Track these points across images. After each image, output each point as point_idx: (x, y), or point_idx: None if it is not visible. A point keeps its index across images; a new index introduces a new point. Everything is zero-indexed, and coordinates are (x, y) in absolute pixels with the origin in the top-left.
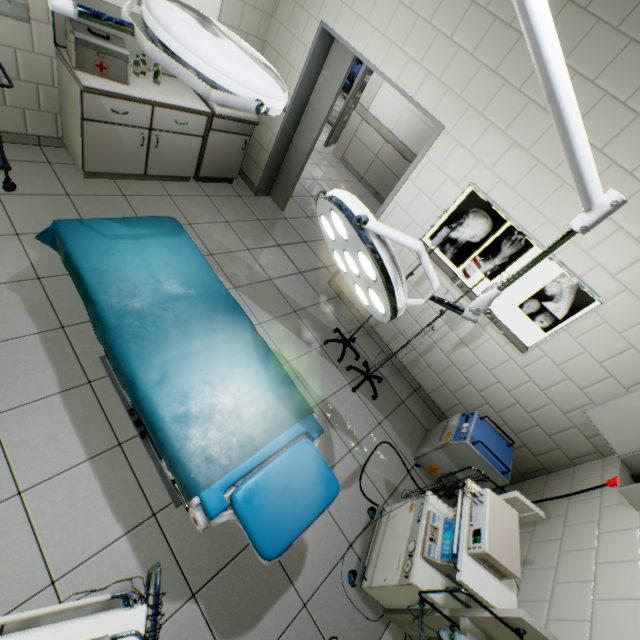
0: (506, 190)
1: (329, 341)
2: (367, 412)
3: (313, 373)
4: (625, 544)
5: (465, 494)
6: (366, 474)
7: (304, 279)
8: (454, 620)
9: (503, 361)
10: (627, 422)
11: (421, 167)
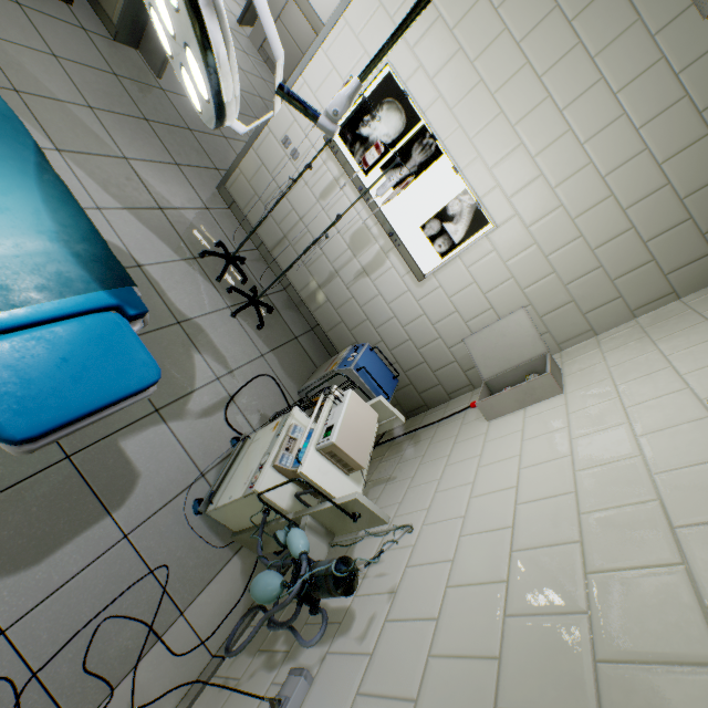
0: (425, 81)
1: (207, 253)
2: (248, 342)
3: (178, 286)
4: (472, 447)
5: (328, 398)
6: (236, 405)
7: (181, 174)
8: (298, 523)
9: (402, 293)
10: (496, 347)
11: (337, 32)
